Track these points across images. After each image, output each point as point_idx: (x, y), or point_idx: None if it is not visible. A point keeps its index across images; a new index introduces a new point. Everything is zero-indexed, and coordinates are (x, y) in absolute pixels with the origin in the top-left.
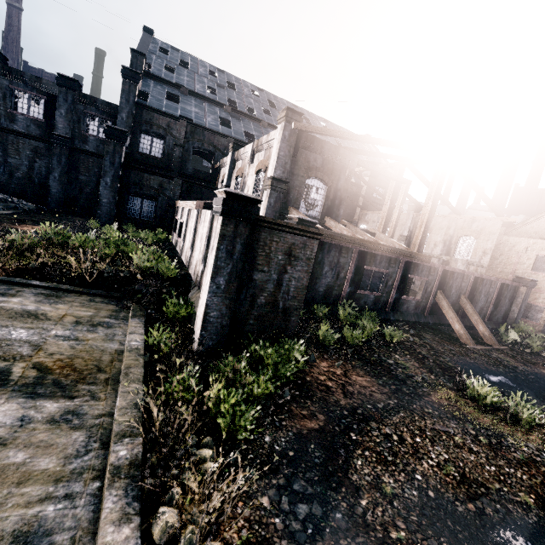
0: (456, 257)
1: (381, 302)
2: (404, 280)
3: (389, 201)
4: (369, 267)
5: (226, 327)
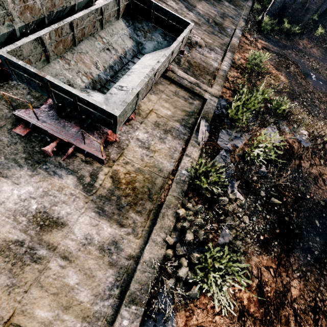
0: None
1: None
2: None
3: None
4: None
5: (279, 9)
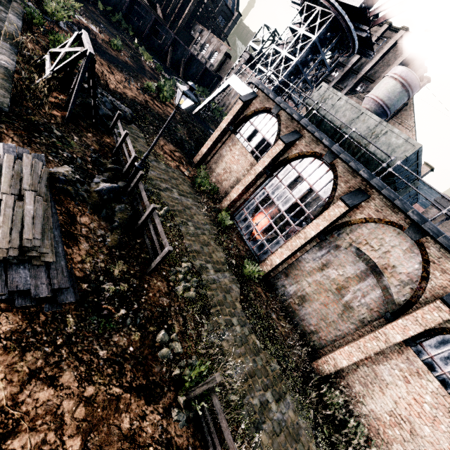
0: (210, 61)
1: (141, 31)
2: (153, 27)
3: (181, 2)
4: (136, 7)
5: None
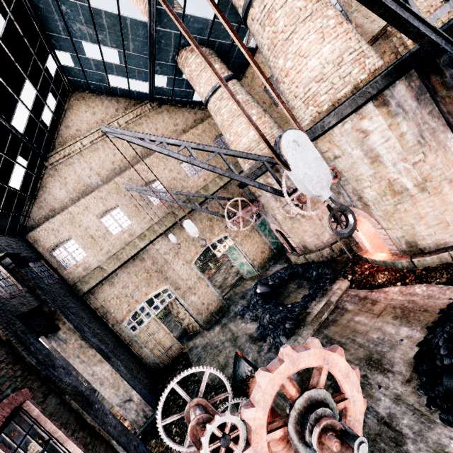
0: None
1: None
2: None
3: None
4: None
5: None
